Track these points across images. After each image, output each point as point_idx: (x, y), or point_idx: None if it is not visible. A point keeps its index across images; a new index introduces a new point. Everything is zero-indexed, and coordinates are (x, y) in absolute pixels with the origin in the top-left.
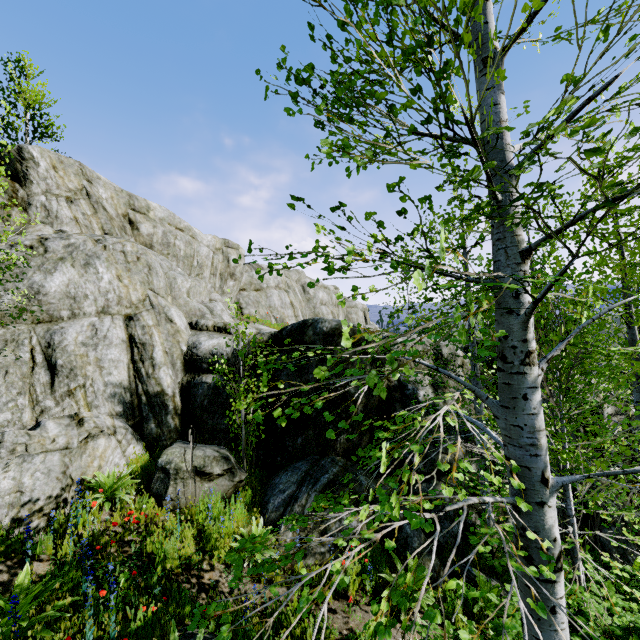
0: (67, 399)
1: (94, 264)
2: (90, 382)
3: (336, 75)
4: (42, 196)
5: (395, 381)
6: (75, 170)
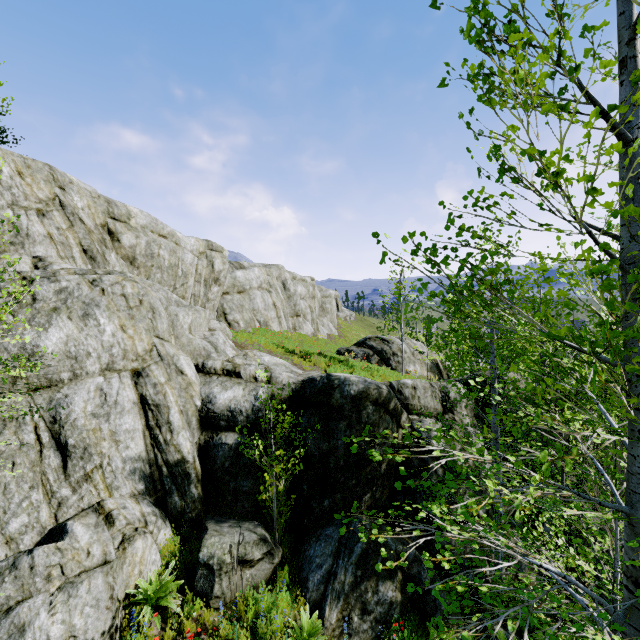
0: (85, 485)
1: (94, 314)
2: (107, 460)
3: (477, 270)
4: (8, 210)
5: (409, 429)
6: (45, 176)
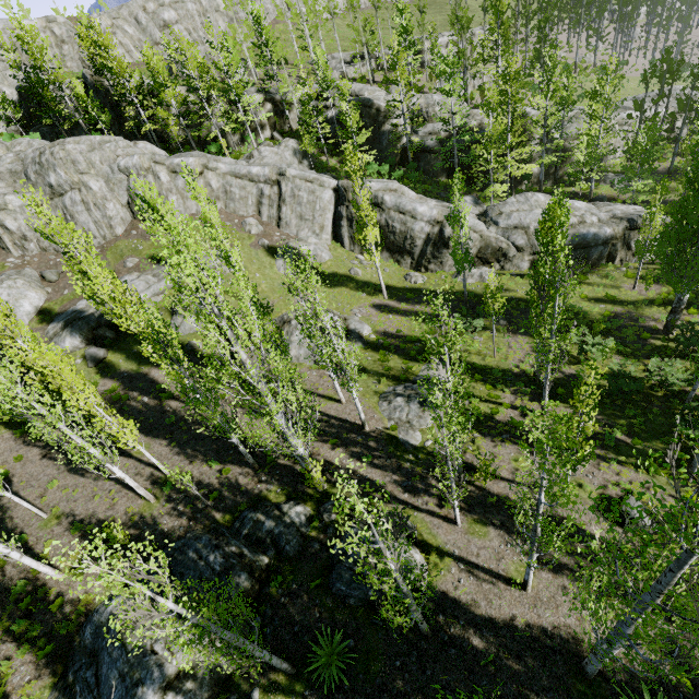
0: None
1: None
2: None
3: None
4: None
5: None
6: None
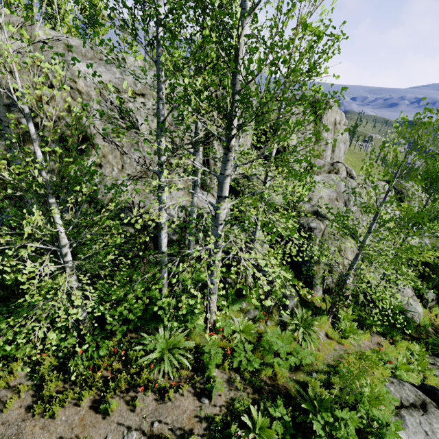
0: None
1: (387, 206)
2: None
3: None
4: (326, 133)
5: None
6: (336, 108)
